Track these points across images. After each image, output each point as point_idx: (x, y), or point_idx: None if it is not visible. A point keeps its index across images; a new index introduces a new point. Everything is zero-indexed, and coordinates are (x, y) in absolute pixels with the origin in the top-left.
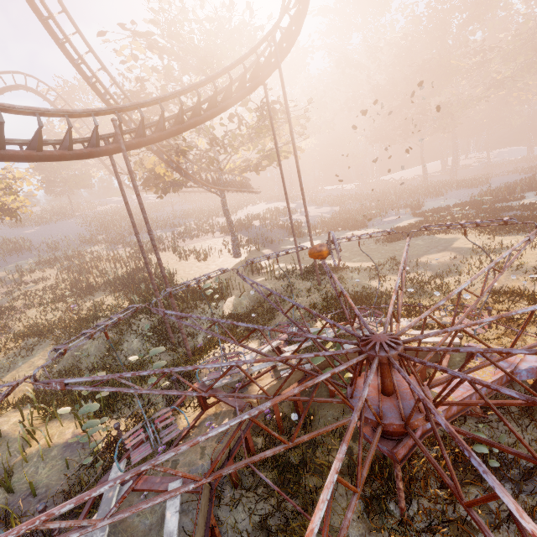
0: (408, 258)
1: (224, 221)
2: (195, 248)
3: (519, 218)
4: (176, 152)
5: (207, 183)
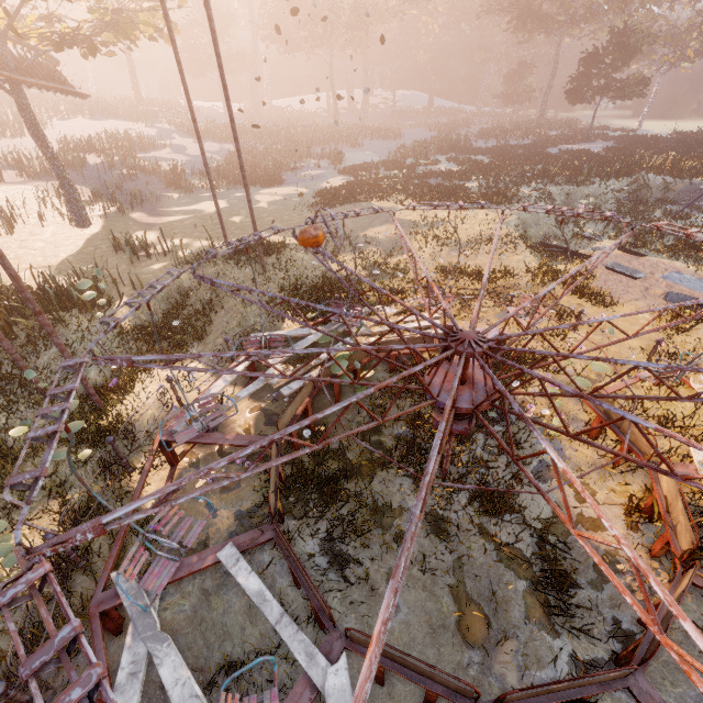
0: (353, 232)
1: (14, 149)
2: None
3: (443, 188)
4: None
5: None
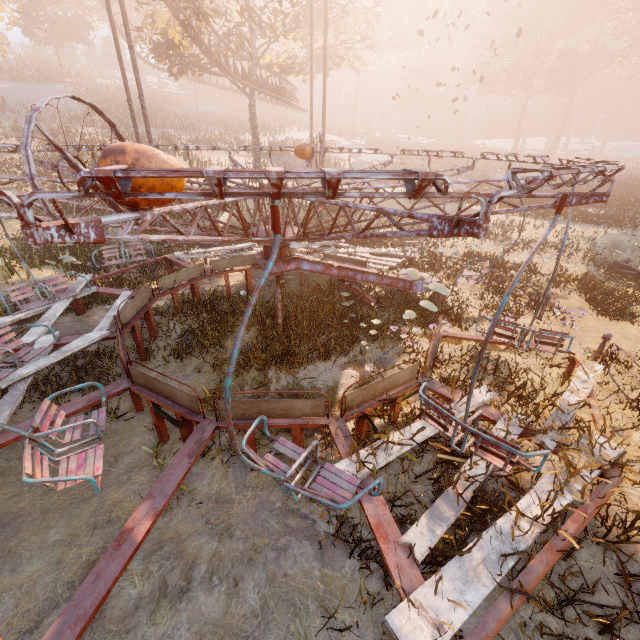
0: None
1: None
2: (211, 160)
3: None
4: (197, 13)
5: (235, 73)
